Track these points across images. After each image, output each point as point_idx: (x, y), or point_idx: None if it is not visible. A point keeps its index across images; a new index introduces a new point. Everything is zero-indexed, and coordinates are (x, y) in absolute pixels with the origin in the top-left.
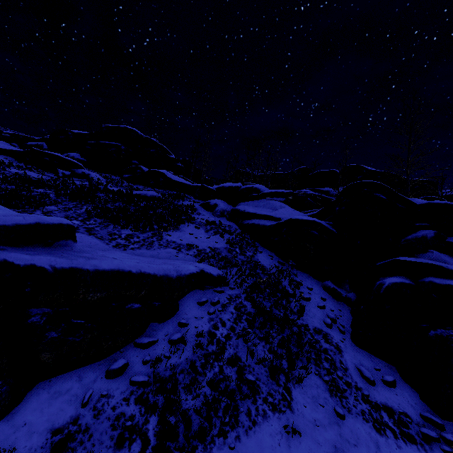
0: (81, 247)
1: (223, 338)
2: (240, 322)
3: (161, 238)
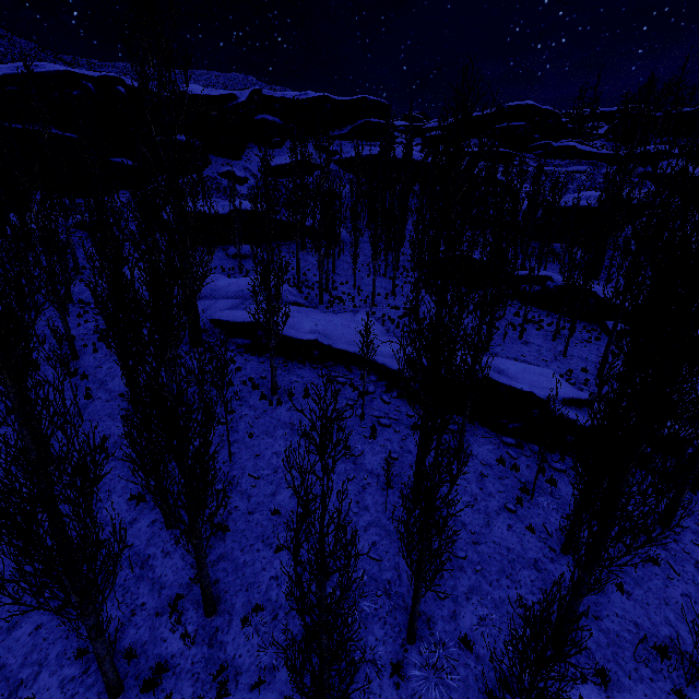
0: None
1: None
2: None
3: None
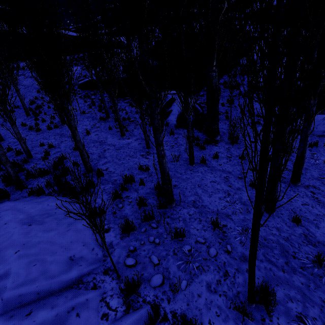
0: None
1: None
2: None
3: None
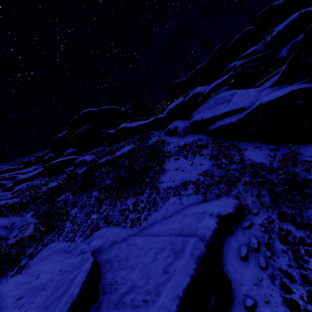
0: (106, 302)
1: (310, 306)
2: (304, 262)
3: (158, 191)
